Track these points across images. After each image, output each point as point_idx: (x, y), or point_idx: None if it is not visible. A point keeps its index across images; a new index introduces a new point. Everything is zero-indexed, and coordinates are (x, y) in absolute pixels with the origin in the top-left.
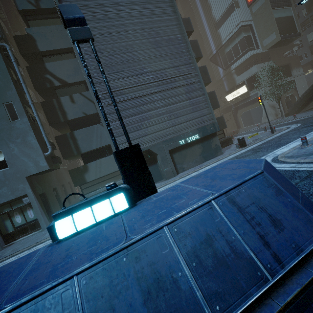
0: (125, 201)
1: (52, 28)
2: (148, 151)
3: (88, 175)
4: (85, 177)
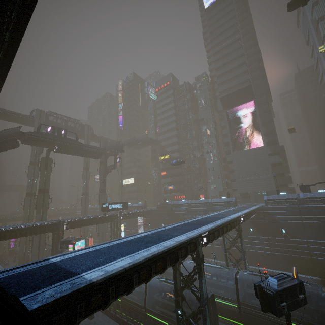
0: (226, 197)
1: (231, 155)
2: (247, 193)
3: (232, 195)
4: (231, 195)
